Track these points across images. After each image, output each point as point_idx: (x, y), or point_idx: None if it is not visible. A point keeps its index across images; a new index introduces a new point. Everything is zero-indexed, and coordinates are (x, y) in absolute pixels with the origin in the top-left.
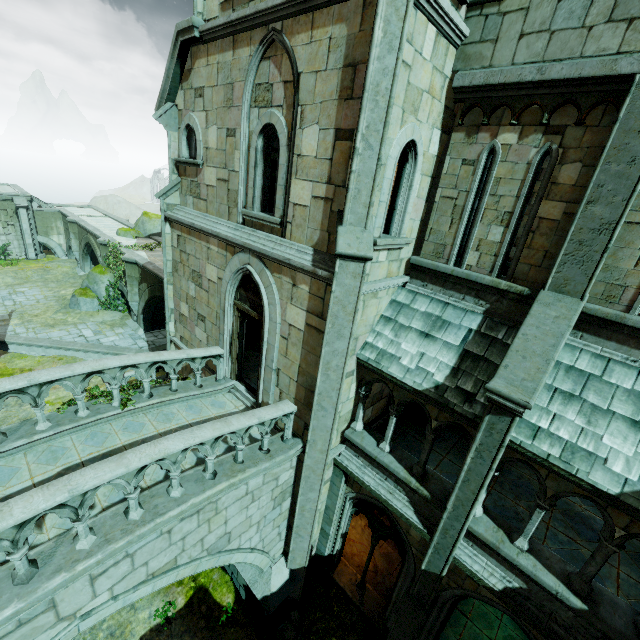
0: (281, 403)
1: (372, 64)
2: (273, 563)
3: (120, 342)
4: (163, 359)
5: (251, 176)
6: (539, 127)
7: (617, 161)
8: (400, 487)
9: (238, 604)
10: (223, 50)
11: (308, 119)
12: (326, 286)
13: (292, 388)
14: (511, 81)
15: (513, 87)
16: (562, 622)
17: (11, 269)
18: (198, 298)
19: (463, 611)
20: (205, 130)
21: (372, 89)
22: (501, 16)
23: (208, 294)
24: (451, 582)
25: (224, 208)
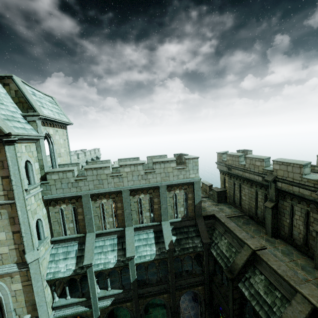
0: None
1: (20, 219)
2: None
3: None
4: None
5: None
6: (70, 203)
7: (86, 208)
8: (78, 304)
9: None
10: None
11: None
12: (27, 271)
13: (25, 310)
14: (58, 197)
15: (60, 198)
16: (122, 297)
17: None
18: None
19: None
20: None
21: (22, 223)
22: (50, 185)
23: None
24: (103, 314)
25: None
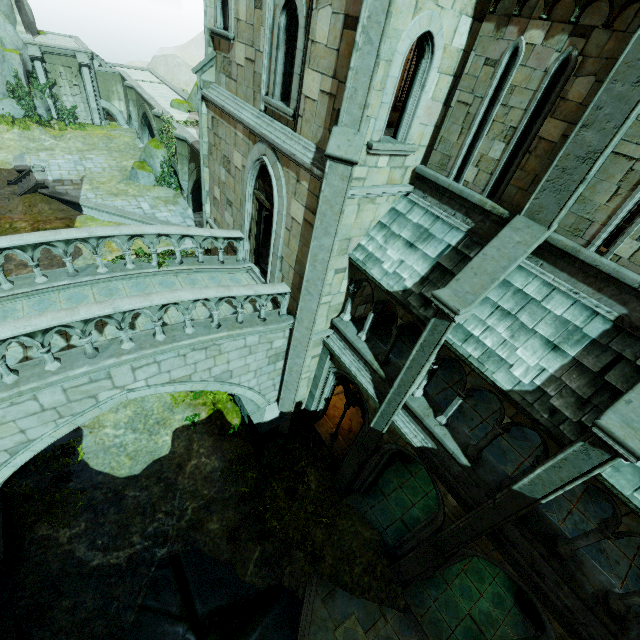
0: (278, 284)
1: None
2: (268, 404)
3: (172, 218)
4: (190, 234)
5: (273, 59)
6: (568, 26)
7: (623, 80)
8: (367, 368)
9: (242, 426)
10: None
11: None
12: (321, 185)
13: (291, 274)
14: None
15: None
16: (453, 473)
17: (80, 134)
18: (227, 184)
19: (410, 471)
20: None
21: None
22: None
23: (235, 181)
24: (390, 439)
25: (250, 92)
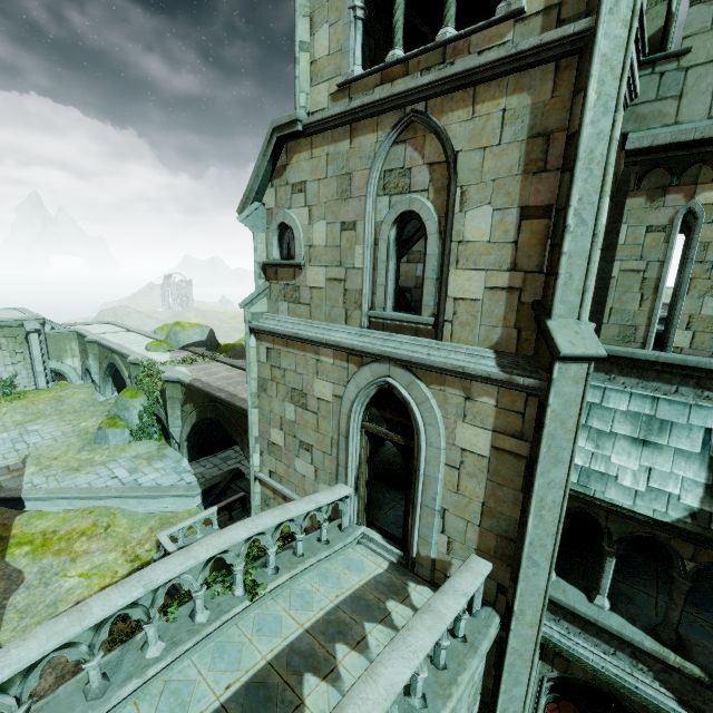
0: (471, 561)
1: (585, 129)
2: None
3: (163, 480)
4: (292, 516)
5: (381, 272)
6: None
7: None
8: (643, 663)
9: None
10: (335, 140)
11: (473, 200)
12: (527, 397)
13: (471, 535)
14: (712, 135)
15: None
16: None
17: (19, 404)
18: (300, 422)
19: None
20: (308, 227)
21: (585, 157)
22: (682, 71)
23: (317, 416)
24: None
25: (338, 311)
